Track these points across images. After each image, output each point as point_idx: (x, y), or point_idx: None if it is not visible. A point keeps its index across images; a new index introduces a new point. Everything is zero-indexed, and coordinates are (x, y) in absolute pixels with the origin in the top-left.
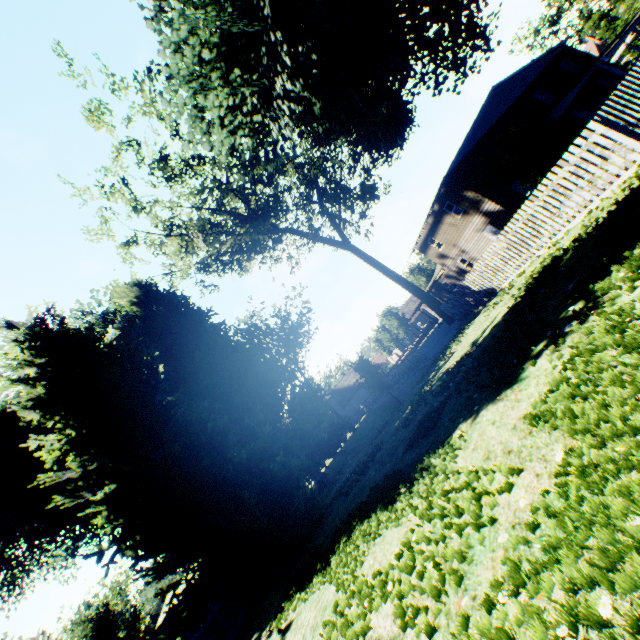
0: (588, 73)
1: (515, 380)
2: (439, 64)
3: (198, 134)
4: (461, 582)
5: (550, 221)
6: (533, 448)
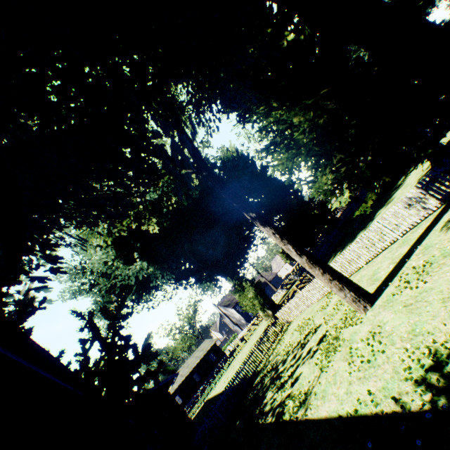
0: None
1: None
2: None
3: None
4: None
5: None
6: None
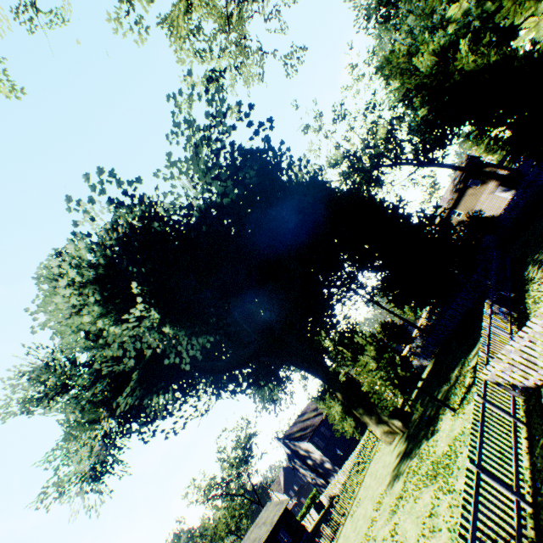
0: None
1: None
2: None
3: None
4: None
5: None
6: None
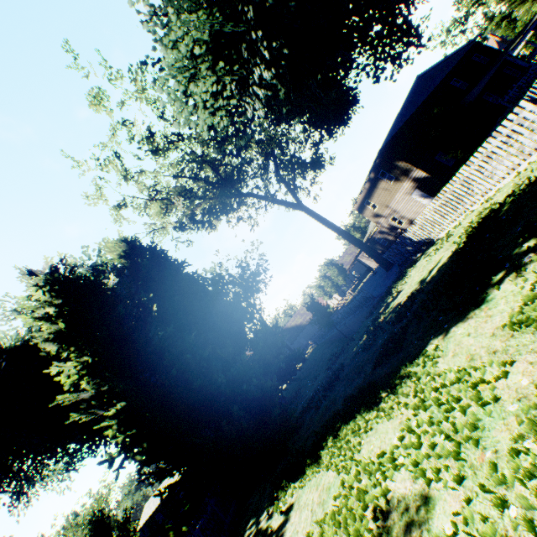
0: (497, 64)
1: (481, 302)
2: (380, 57)
3: (185, 115)
4: (478, 444)
5: (483, 182)
6: (519, 346)
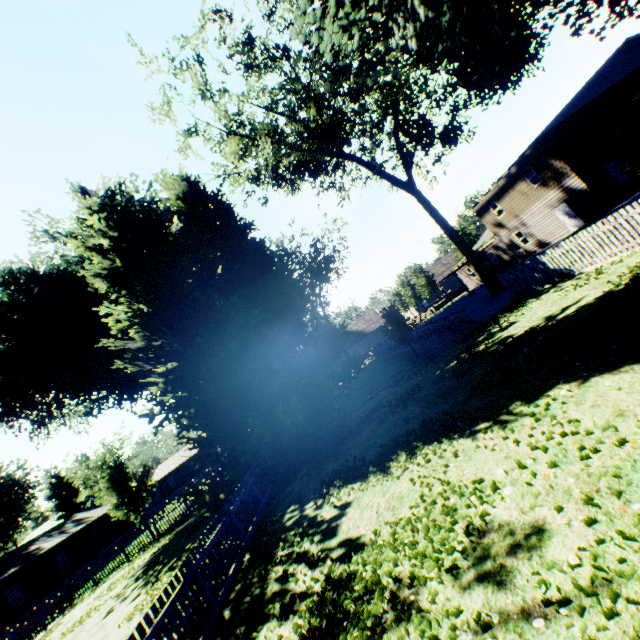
0: None
1: None
2: None
3: (309, 21)
4: (619, 496)
5: None
6: None
